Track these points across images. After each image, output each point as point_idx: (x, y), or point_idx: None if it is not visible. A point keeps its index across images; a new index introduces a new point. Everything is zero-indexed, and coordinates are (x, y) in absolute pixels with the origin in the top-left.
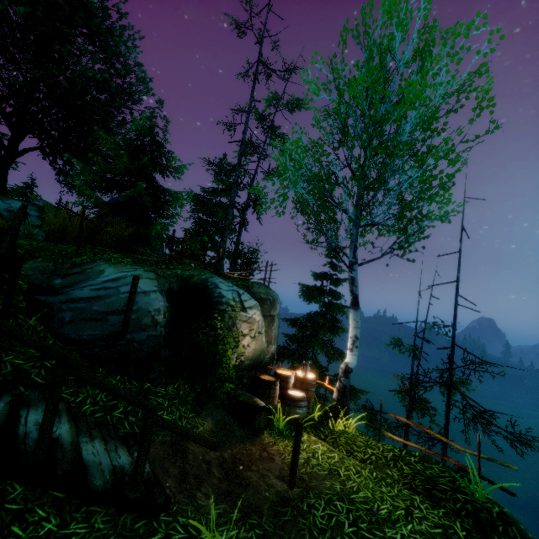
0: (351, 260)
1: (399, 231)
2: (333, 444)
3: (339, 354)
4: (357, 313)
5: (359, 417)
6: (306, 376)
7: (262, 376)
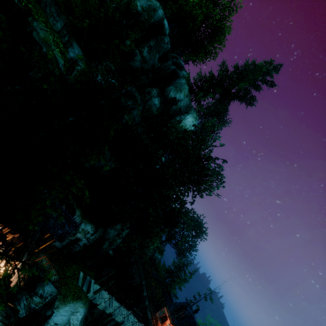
0: None
1: None
2: None
3: None
4: None
5: None
6: None
7: None
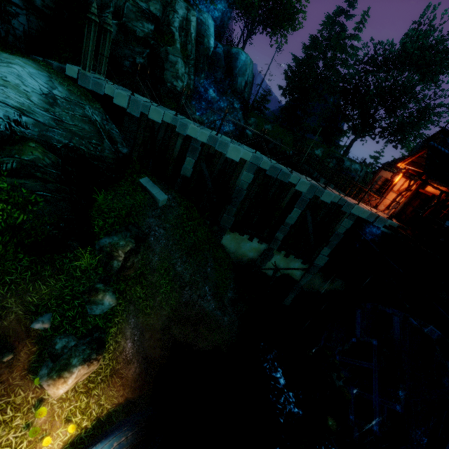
0: None
1: None
2: None
3: None
4: None
5: None
6: None
7: None
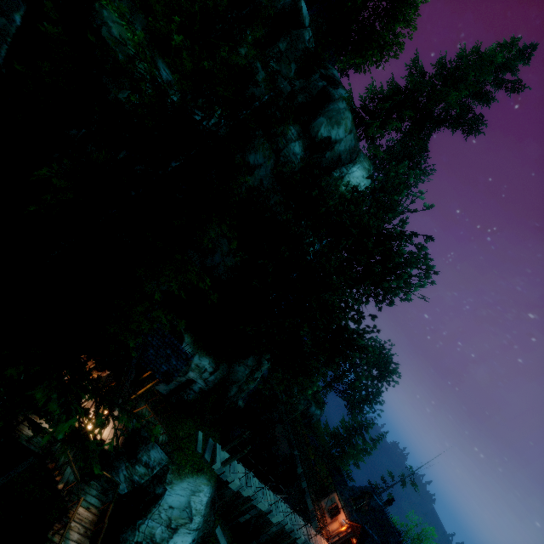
0: None
1: None
2: None
3: None
4: None
5: None
6: None
7: None
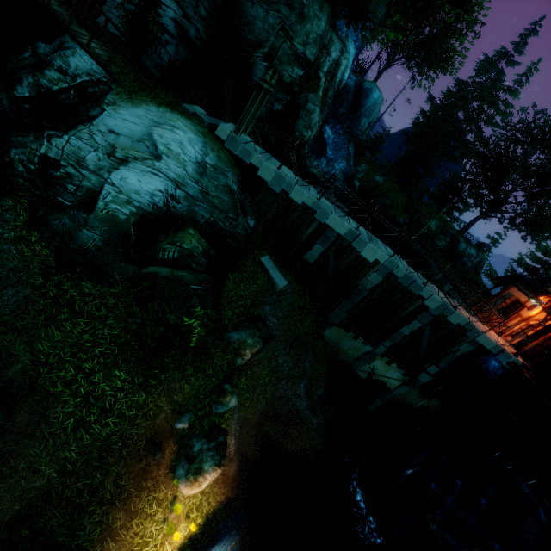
0: None
1: None
2: None
3: None
4: None
5: None
6: None
7: None
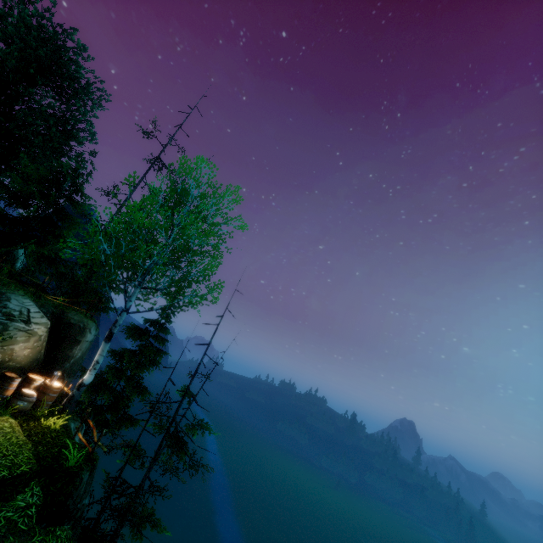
0: (124, 308)
1: (170, 298)
2: (26, 429)
3: (141, 390)
4: (106, 345)
5: (66, 418)
6: (51, 383)
7: (8, 373)
